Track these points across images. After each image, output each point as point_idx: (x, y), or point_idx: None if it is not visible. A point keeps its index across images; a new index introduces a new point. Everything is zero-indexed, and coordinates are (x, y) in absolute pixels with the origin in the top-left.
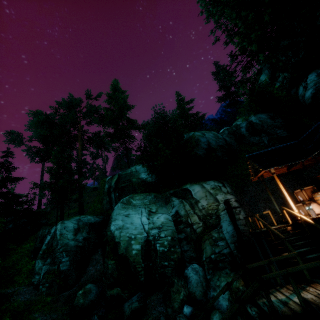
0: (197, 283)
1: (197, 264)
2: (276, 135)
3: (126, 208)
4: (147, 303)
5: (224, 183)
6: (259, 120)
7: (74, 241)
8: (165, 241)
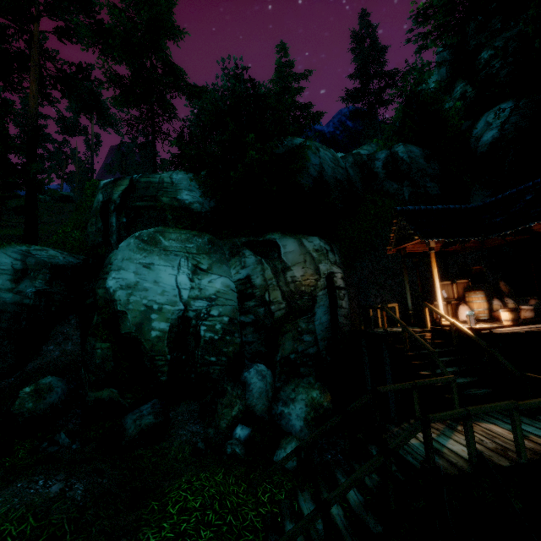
0: (261, 393)
1: (265, 365)
2: (424, 190)
3: (147, 252)
4: (170, 417)
5: (332, 246)
6: (409, 155)
7: (12, 294)
8: (217, 324)
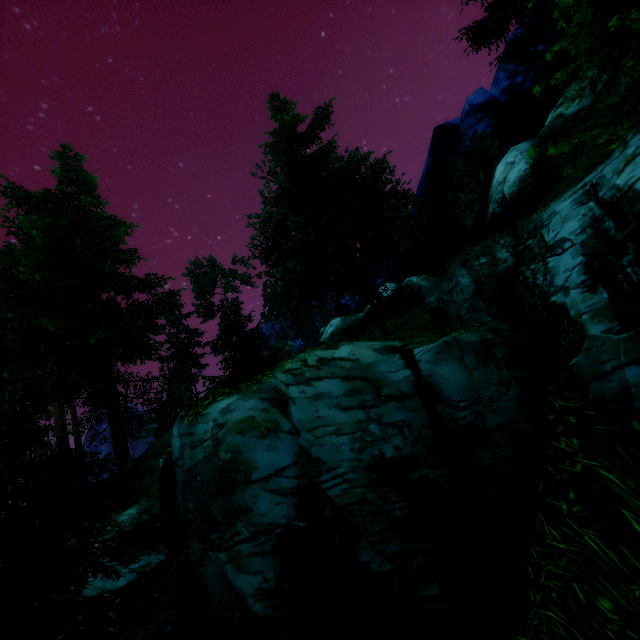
0: None
1: None
2: None
3: None
4: None
5: None
6: None
7: None
8: None
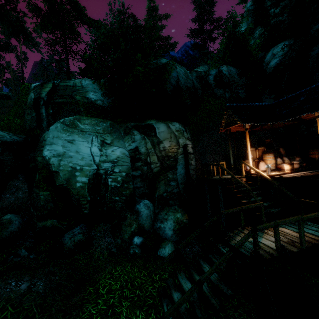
0: (147, 217)
1: (148, 200)
2: (237, 94)
3: (70, 132)
4: (93, 234)
5: (186, 128)
6: (229, 73)
7: None
8: (118, 177)
